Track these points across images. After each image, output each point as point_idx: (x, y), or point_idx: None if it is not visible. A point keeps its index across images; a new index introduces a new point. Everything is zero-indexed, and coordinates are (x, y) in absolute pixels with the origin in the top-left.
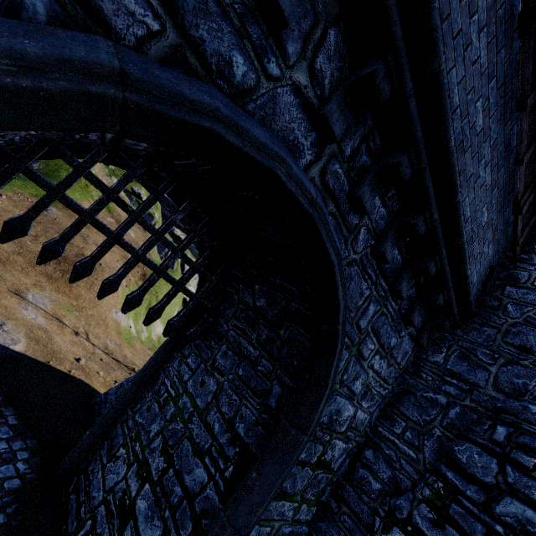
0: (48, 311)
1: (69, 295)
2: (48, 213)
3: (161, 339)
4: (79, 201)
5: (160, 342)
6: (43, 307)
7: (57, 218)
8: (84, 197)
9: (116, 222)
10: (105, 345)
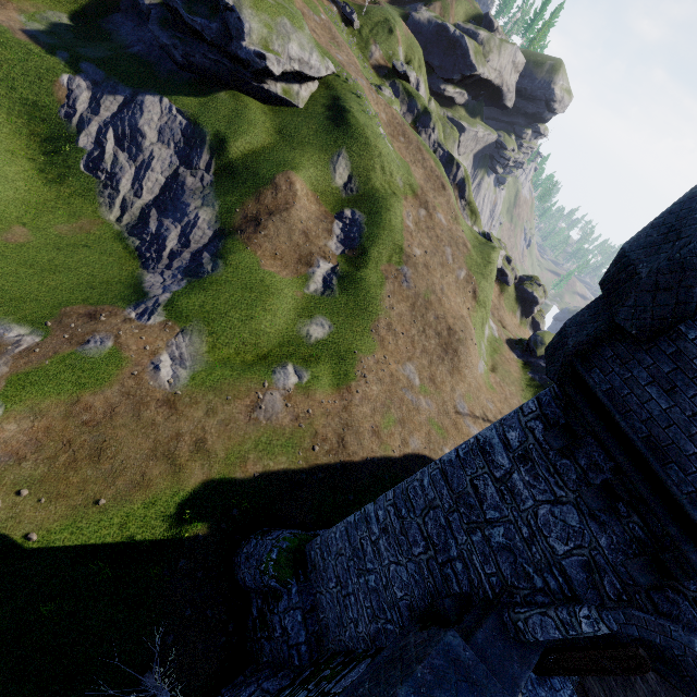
0: (469, 413)
1: (461, 379)
2: (409, 284)
3: (488, 338)
4: (403, 223)
5: (488, 341)
6: (467, 412)
7: (414, 284)
8: (400, 206)
9: (426, 211)
10: (491, 412)
